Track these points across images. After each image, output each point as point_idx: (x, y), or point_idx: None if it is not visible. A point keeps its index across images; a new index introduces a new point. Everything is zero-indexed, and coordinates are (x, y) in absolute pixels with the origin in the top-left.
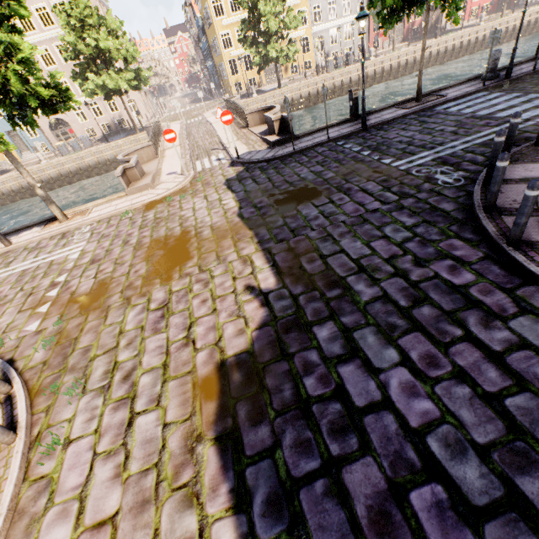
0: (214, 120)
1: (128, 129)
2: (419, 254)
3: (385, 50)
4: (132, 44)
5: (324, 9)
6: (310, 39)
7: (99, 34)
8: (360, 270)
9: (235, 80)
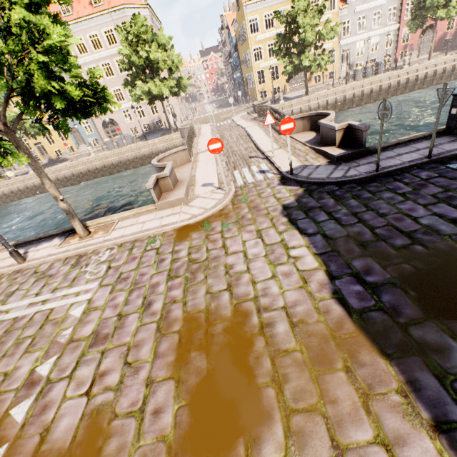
0: (246, 125)
1: (164, 128)
2: None
3: (413, 60)
4: (178, 55)
5: (354, 24)
6: (336, 51)
7: (151, 47)
8: None
9: (261, 88)
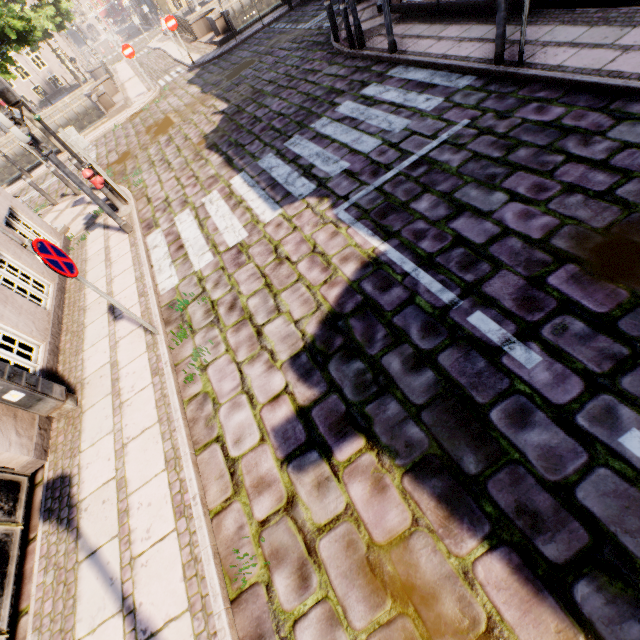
0: (162, 45)
1: (66, 88)
2: (299, 65)
3: None
4: None
5: None
6: None
7: None
8: (270, 83)
9: None
